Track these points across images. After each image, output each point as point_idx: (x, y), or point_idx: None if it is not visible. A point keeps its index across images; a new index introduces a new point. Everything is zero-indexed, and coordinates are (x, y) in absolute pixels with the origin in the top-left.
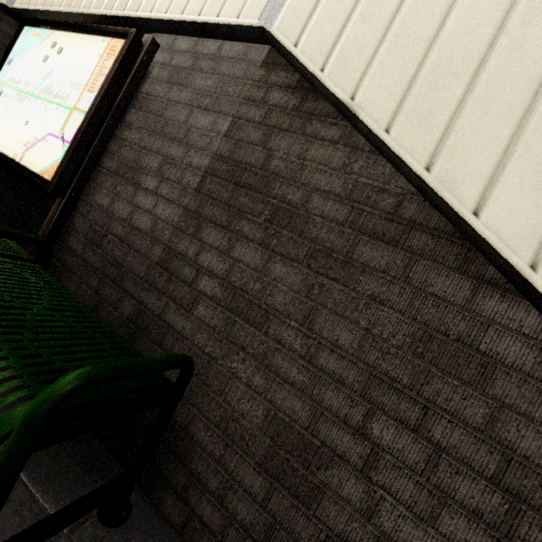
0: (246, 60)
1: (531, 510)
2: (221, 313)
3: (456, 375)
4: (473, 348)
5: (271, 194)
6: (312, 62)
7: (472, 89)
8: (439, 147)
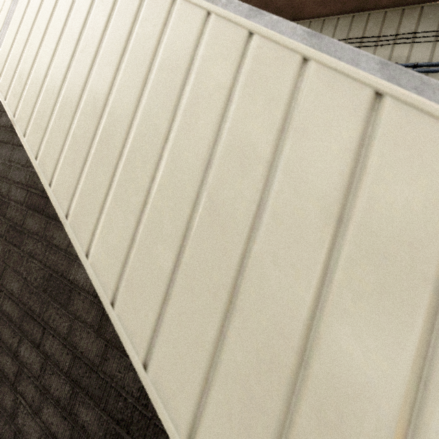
0: None
1: (81, 391)
2: None
3: (59, 301)
4: (67, 279)
5: None
6: (2, 94)
7: (58, 99)
8: (42, 142)
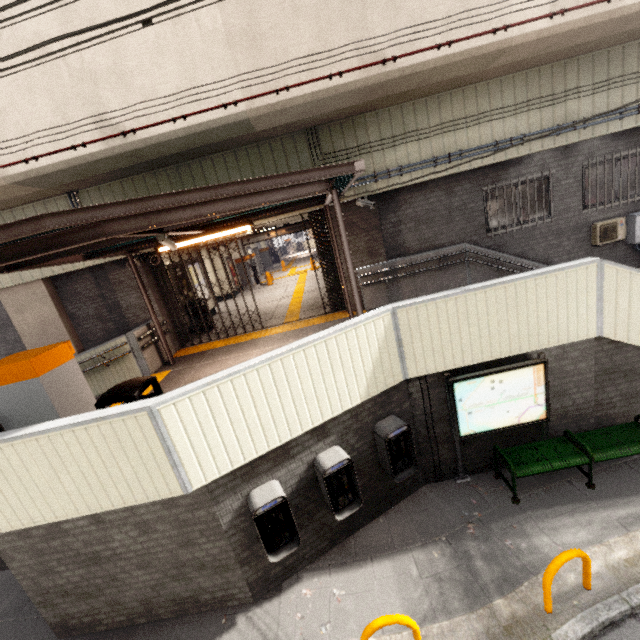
0: (587, 342)
1: None
2: (624, 402)
3: None
4: None
5: (621, 370)
6: (623, 340)
7: None
8: None
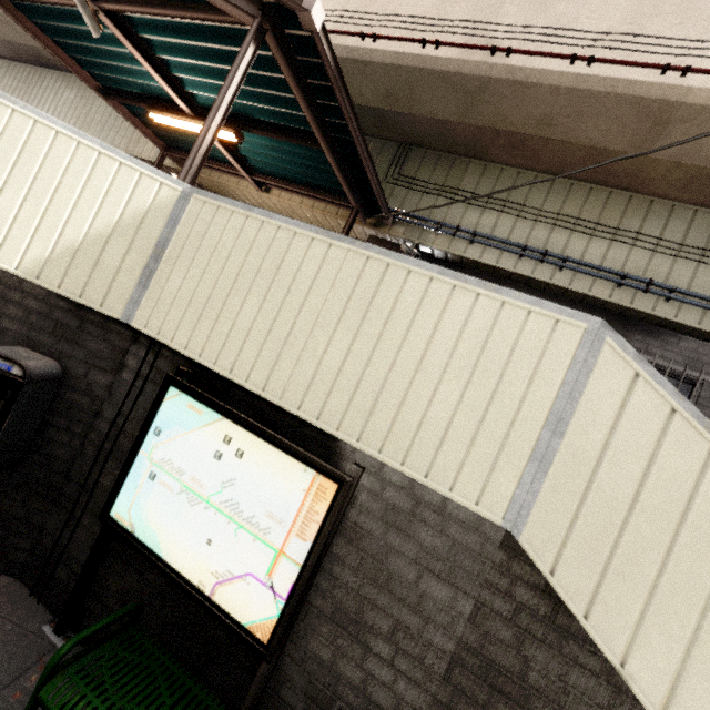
0: (481, 532)
1: None
2: None
3: None
4: None
5: None
6: (572, 602)
7: None
8: None
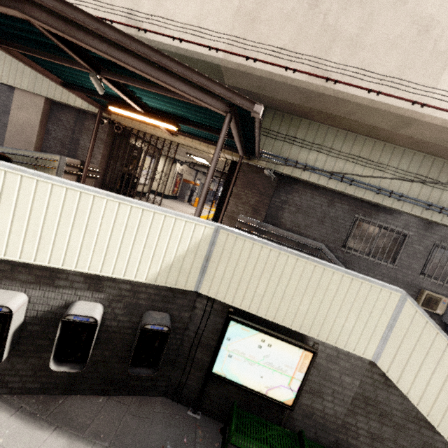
0: (361, 360)
1: None
2: (368, 439)
3: None
4: (433, 445)
5: (379, 408)
6: (393, 379)
7: (436, 398)
8: (429, 411)
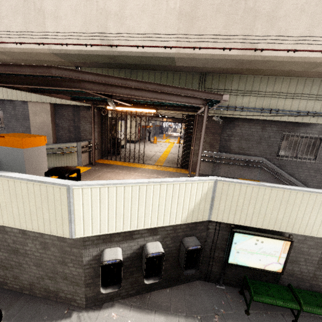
0: (321, 239)
1: None
2: None
3: None
4: None
5: None
6: None
7: None
8: None
